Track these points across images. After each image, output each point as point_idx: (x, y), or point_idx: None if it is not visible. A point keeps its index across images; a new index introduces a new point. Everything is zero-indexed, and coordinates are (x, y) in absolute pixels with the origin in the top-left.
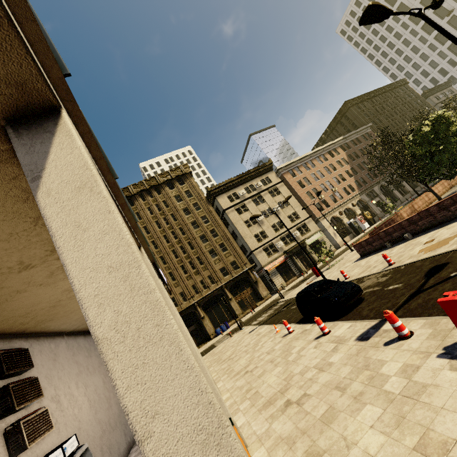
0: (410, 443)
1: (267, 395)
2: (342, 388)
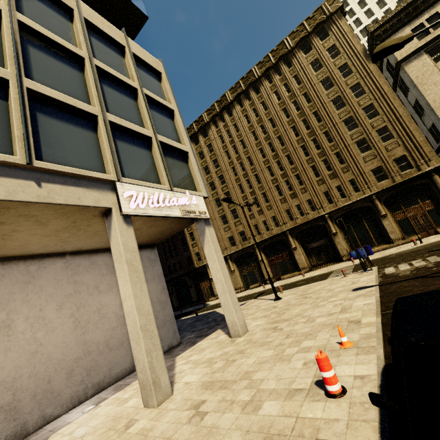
0: None
1: None
2: None
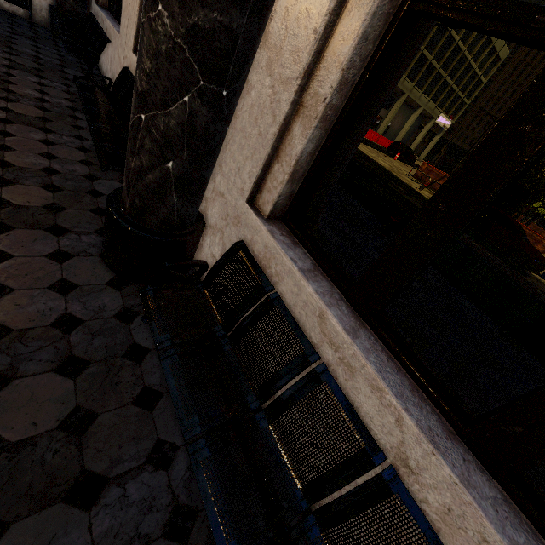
0: None
1: None
2: None
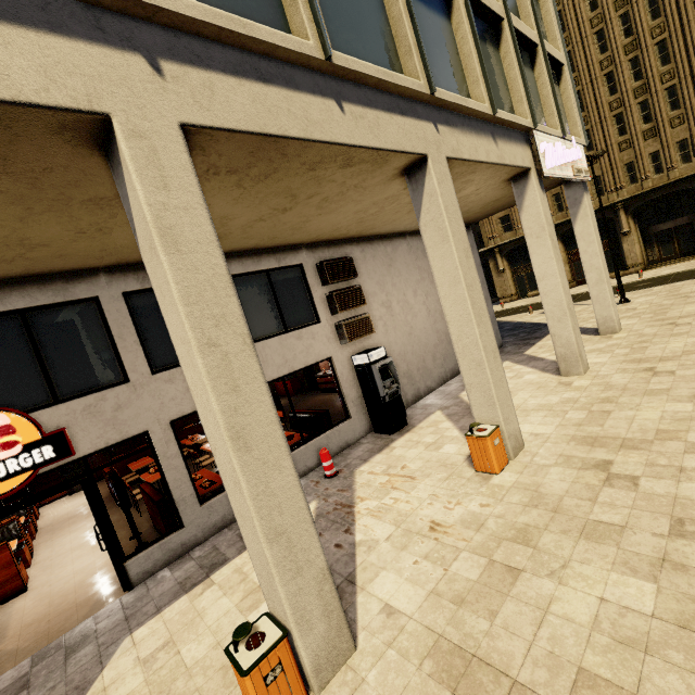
0: (589, 662)
1: (608, 429)
2: (679, 531)
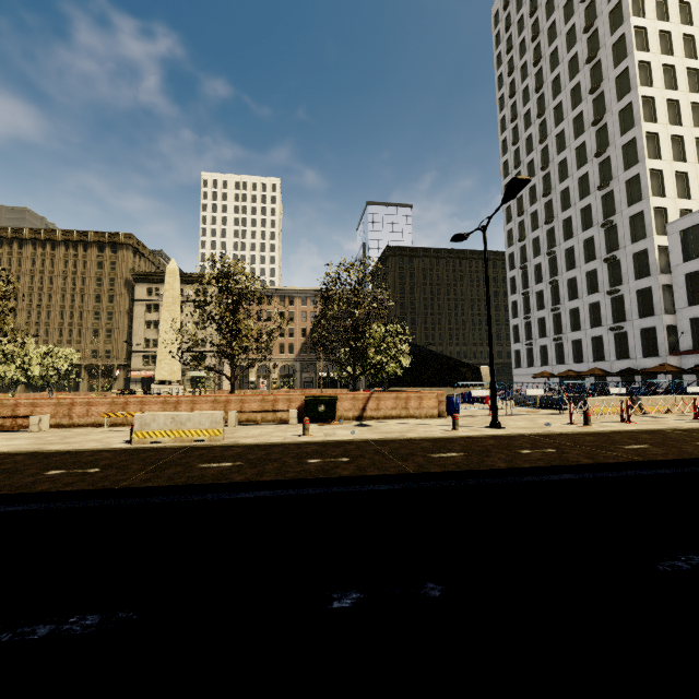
0: None
1: None
2: None
